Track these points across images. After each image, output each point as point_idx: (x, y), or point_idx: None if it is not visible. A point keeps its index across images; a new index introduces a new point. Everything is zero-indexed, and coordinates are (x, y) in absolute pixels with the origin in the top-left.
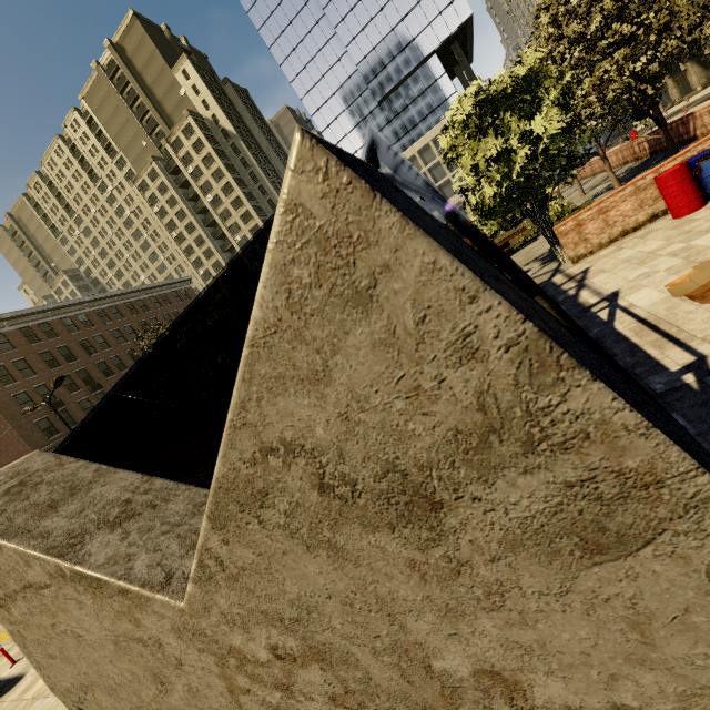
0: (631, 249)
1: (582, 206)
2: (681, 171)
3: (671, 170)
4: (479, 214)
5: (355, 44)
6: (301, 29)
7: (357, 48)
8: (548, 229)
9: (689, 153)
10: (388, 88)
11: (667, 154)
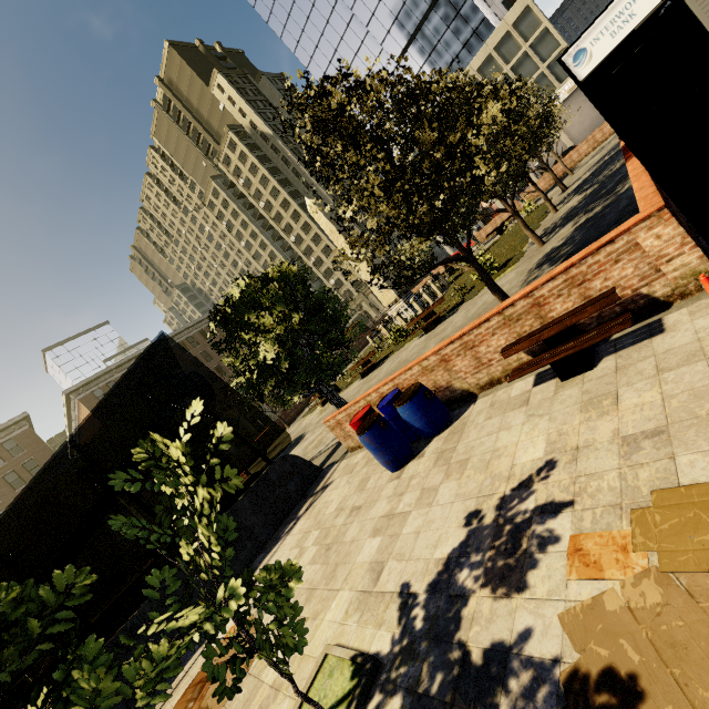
0: (343, 485)
1: (508, 265)
2: (358, 426)
3: (359, 416)
4: (282, 388)
5: (360, 3)
6: (305, 5)
7: (363, 6)
8: (337, 406)
9: (396, 380)
10: (404, 41)
11: (617, 181)
